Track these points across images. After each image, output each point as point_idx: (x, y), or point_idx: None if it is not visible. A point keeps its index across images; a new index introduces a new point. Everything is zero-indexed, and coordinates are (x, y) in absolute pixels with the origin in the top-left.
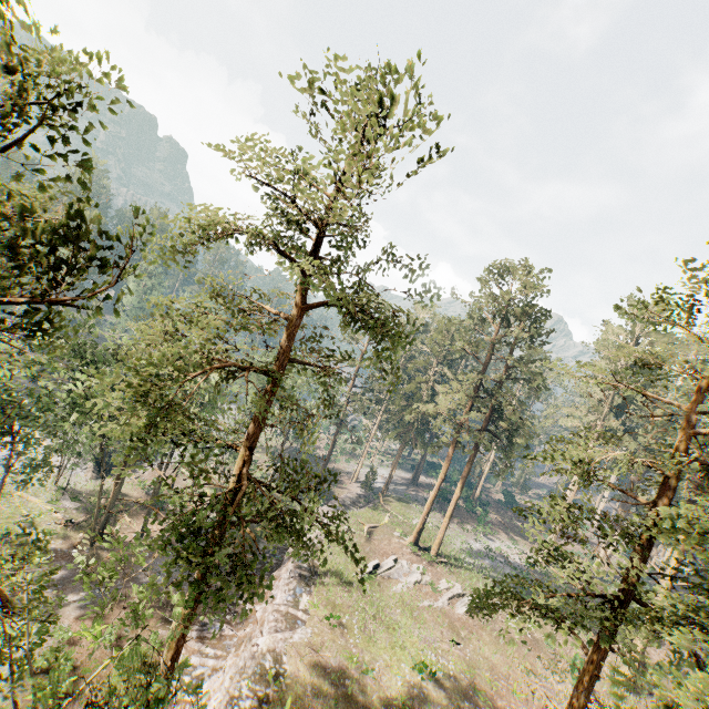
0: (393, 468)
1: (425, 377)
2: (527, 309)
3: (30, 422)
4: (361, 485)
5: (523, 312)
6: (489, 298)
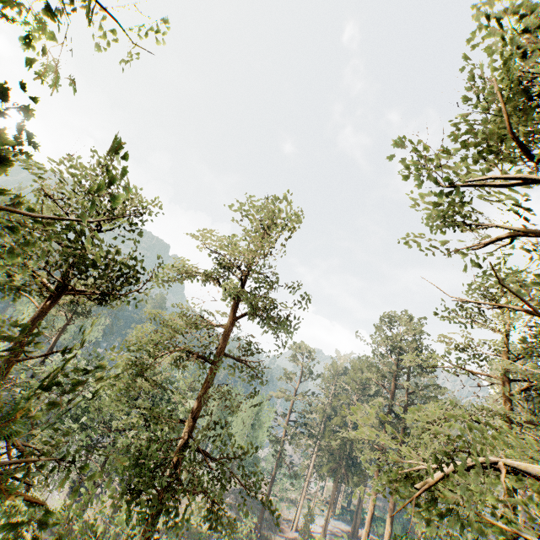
0: (329, 508)
1: (349, 411)
2: (413, 345)
3: (45, 425)
4: (300, 530)
5: (411, 348)
6: (383, 338)
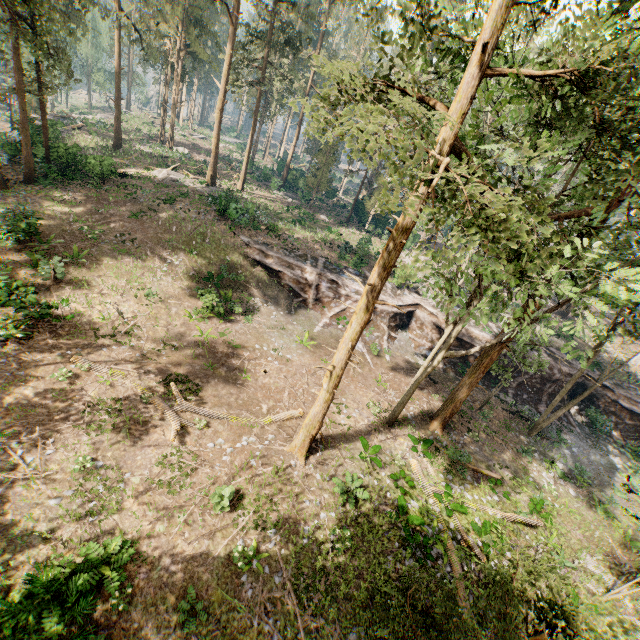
0: None
1: None
2: None
3: None
4: None
5: None
6: None
